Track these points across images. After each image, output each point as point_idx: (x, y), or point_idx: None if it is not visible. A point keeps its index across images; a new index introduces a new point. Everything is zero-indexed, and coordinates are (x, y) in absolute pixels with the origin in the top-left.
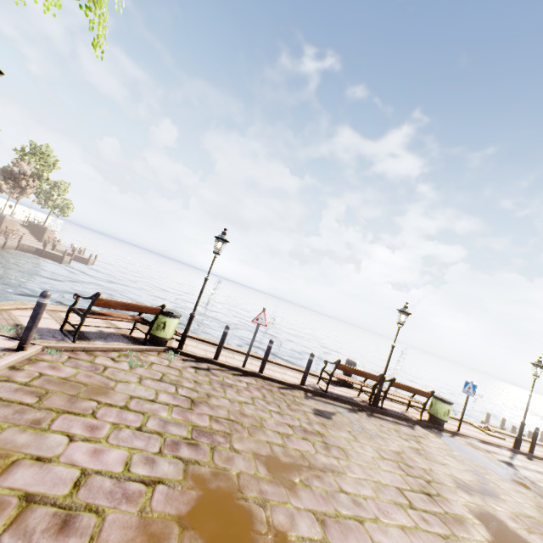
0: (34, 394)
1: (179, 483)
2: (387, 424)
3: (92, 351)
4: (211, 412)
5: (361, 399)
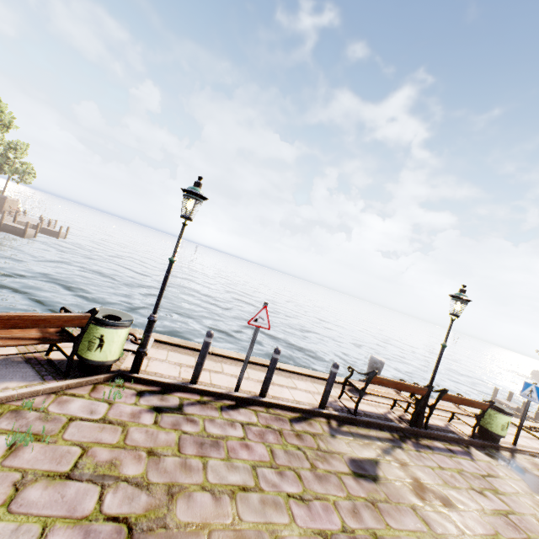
0: None
1: None
2: (444, 461)
3: None
4: None
5: (396, 414)
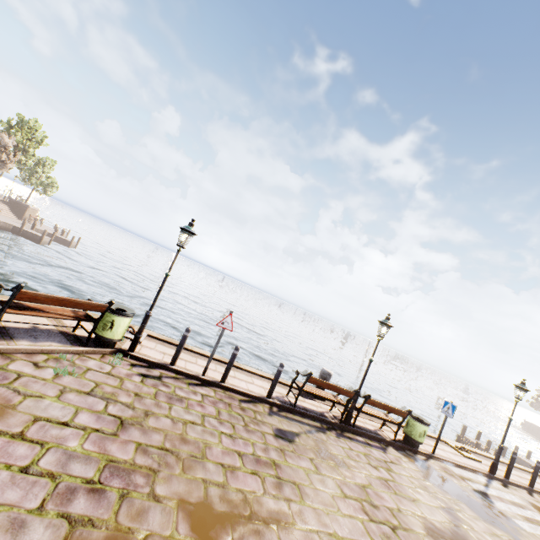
0: None
1: None
2: (357, 447)
3: (12, 353)
4: (142, 439)
5: (332, 414)
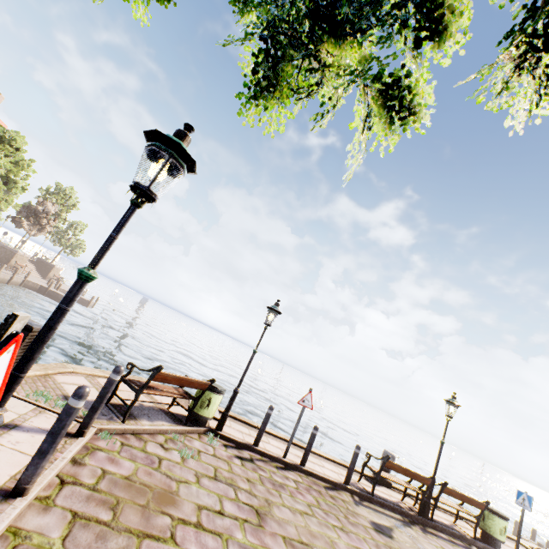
0: (106, 506)
1: None
2: (446, 545)
3: (140, 434)
4: (281, 531)
5: (406, 505)
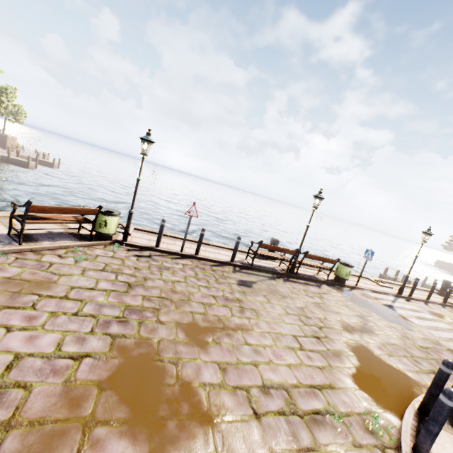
0: None
1: (104, 354)
2: (298, 286)
3: (40, 251)
4: (145, 293)
5: (281, 268)
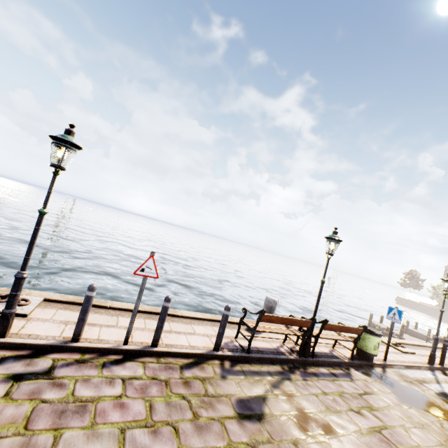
0: None
1: None
2: (327, 386)
3: None
4: None
5: (287, 347)
